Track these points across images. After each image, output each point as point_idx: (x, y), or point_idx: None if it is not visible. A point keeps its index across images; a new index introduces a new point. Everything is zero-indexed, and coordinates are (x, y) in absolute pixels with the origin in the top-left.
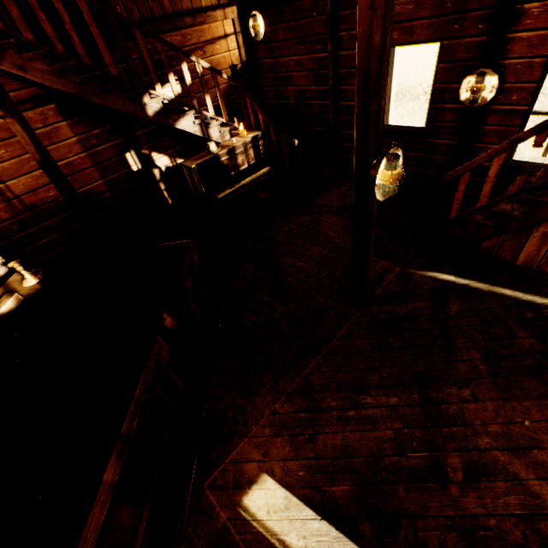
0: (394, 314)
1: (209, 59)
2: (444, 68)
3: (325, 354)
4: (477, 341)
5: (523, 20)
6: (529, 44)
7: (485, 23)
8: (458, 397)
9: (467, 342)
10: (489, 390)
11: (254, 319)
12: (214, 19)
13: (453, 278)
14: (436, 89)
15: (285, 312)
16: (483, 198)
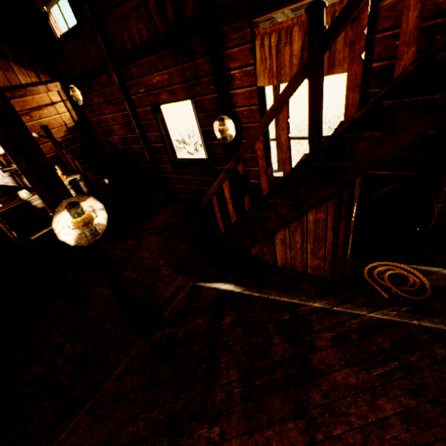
0: (173, 338)
1: (37, 121)
2: (203, 116)
3: (90, 407)
4: (239, 356)
5: (234, 81)
6: (245, 97)
7: (214, 85)
8: (206, 440)
9: (229, 360)
10: (238, 421)
11: (36, 371)
12: (36, 92)
13: (233, 286)
14: (204, 131)
15: (71, 354)
16: (232, 215)
